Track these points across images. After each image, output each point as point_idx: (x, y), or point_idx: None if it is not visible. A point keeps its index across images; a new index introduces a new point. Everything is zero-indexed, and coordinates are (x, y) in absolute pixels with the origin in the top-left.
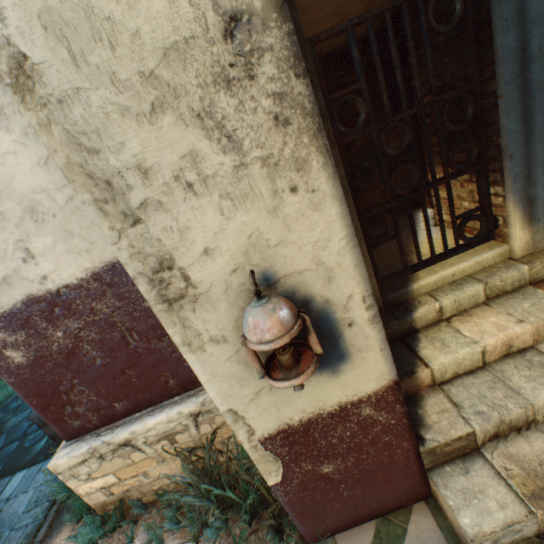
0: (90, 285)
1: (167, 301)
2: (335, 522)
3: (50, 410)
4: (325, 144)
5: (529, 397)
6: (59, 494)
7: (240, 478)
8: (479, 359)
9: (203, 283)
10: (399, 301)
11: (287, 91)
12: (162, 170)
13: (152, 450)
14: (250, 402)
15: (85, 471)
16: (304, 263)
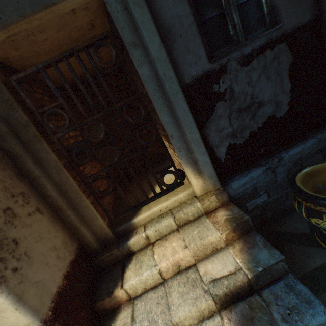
0: None
1: None
2: None
3: None
4: None
5: (173, 313)
6: None
7: None
8: (160, 277)
9: None
10: (127, 230)
11: None
12: None
13: None
14: None
15: None
16: None
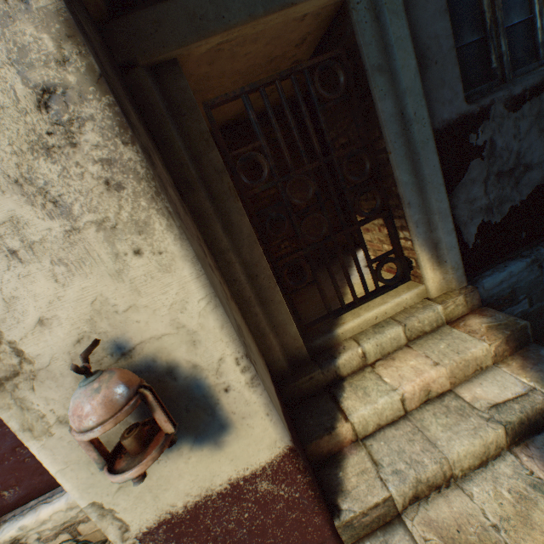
0: None
1: None
2: None
3: None
4: (166, 207)
5: (445, 449)
6: None
7: None
8: (400, 408)
9: (42, 357)
10: (325, 347)
11: (116, 157)
12: None
13: None
14: (118, 491)
15: None
16: (162, 328)
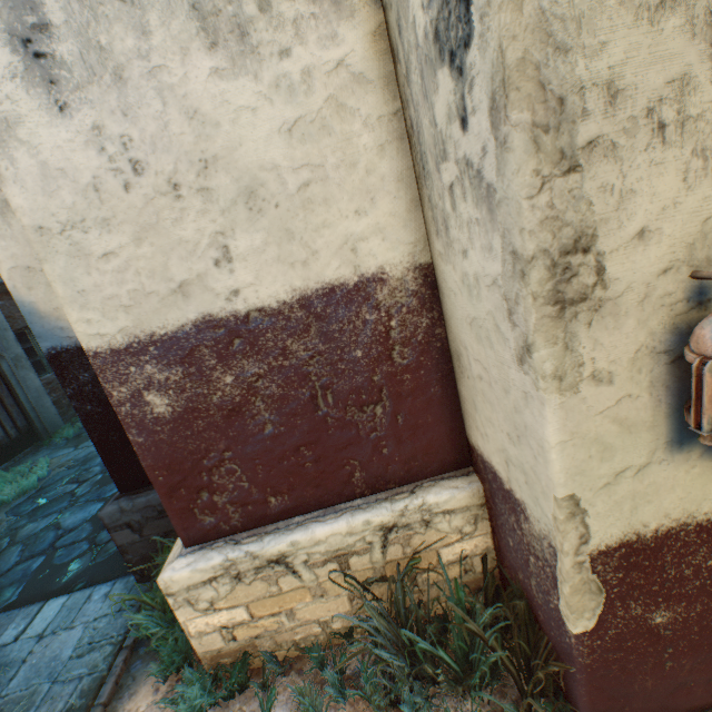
0: (292, 313)
1: (560, 302)
2: (636, 711)
3: (178, 494)
4: None
5: None
6: (127, 635)
7: (465, 629)
8: None
9: (617, 283)
10: None
11: None
12: (635, 96)
13: (311, 577)
14: (601, 488)
15: (207, 596)
16: None
